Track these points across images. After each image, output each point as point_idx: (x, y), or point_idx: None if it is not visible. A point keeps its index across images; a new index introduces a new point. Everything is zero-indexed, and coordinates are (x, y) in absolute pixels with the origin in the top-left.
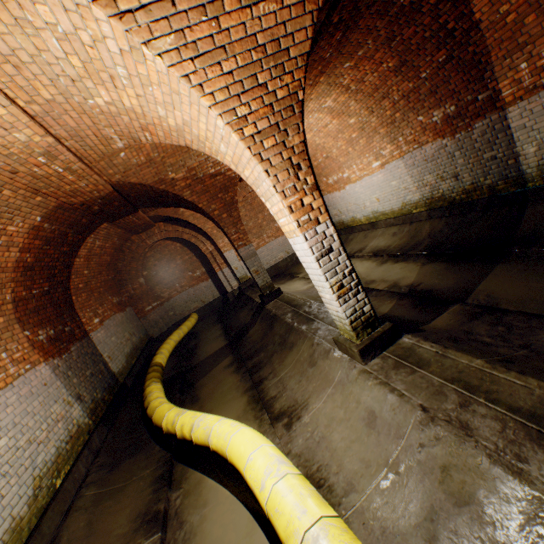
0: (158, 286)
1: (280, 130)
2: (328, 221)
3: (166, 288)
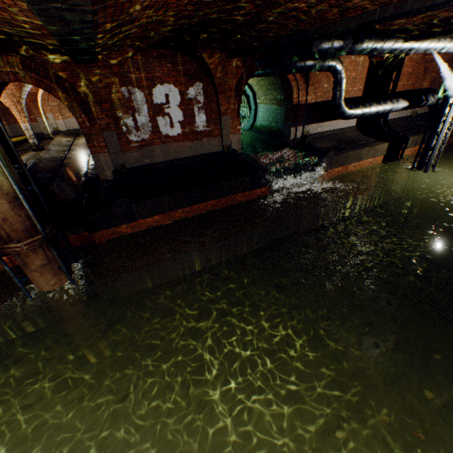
0: (9, 115)
1: (17, 105)
2: (28, 124)
3: (13, 118)
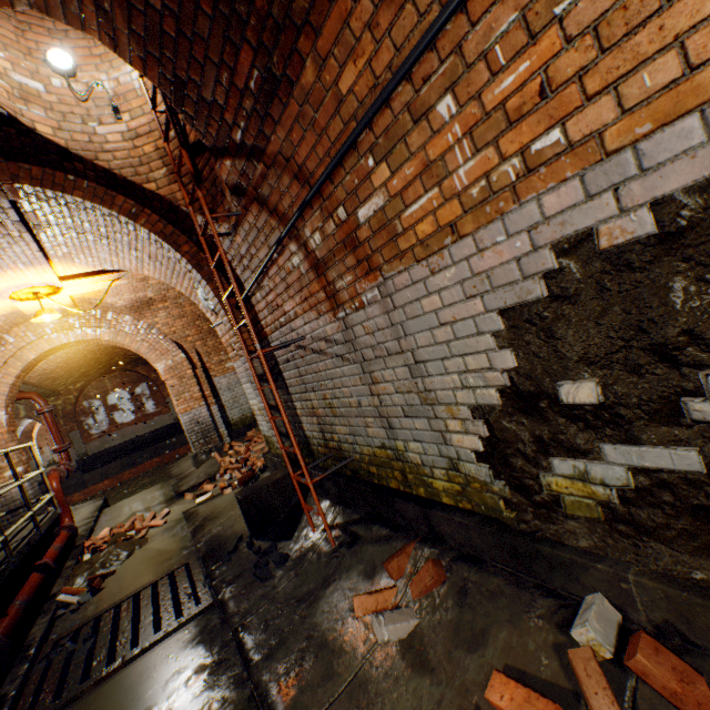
0: None
1: None
2: None
3: None
